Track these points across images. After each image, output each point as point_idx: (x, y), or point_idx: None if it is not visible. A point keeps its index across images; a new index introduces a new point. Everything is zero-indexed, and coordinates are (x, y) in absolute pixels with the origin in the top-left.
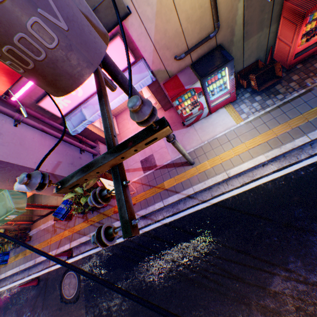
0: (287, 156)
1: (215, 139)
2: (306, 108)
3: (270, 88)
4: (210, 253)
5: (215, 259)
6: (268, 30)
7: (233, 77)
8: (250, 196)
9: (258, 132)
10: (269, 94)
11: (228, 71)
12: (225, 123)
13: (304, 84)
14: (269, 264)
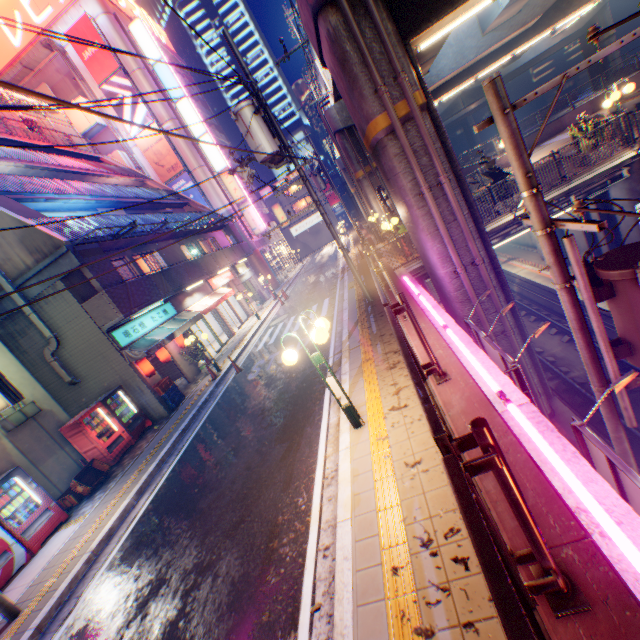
0: (154, 481)
1: (56, 556)
2: (146, 456)
3: (108, 479)
4: (111, 635)
5: (124, 624)
6: (65, 450)
7: (37, 483)
8: (136, 531)
9: (112, 499)
10: (109, 481)
11: (23, 479)
12: (65, 536)
13: (137, 454)
14: (191, 528)
